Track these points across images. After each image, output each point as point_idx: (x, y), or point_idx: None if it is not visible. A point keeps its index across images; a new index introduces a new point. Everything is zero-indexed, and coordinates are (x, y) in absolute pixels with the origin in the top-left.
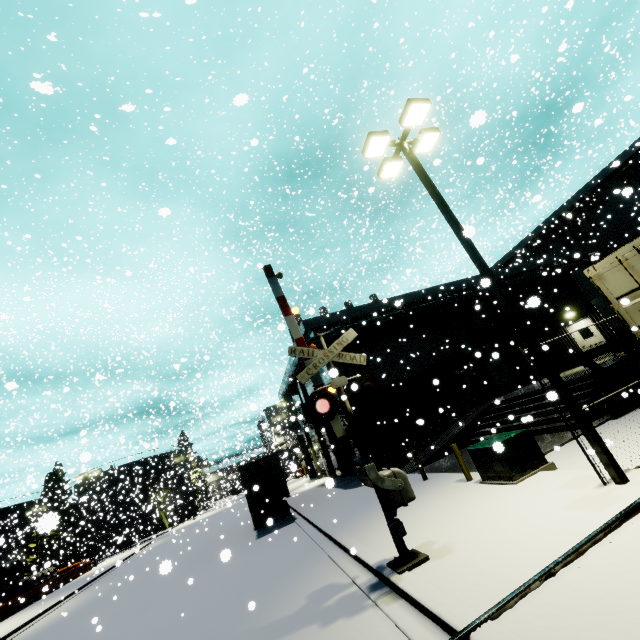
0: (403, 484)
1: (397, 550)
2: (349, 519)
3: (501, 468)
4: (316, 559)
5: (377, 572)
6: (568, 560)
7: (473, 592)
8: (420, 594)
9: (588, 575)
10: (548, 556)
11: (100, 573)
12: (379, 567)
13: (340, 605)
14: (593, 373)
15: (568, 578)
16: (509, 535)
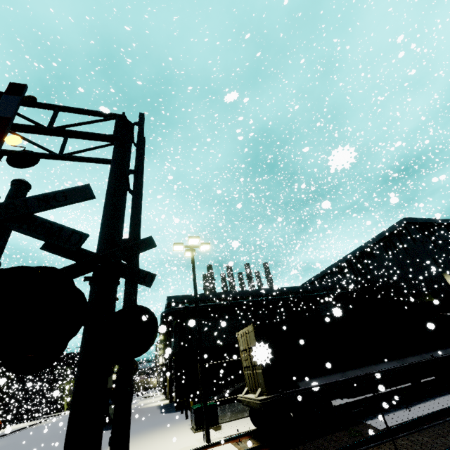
0: None
1: None
2: (132, 433)
3: (194, 422)
4: None
5: None
6: None
7: None
8: None
9: None
10: None
11: (3, 434)
12: None
13: None
14: None
15: None
16: None
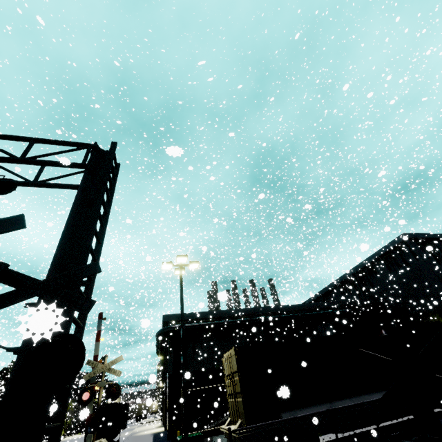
0: None
1: None
2: None
3: None
4: None
5: None
6: None
7: None
8: None
9: None
10: None
11: None
12: None
13: None
14: None
15: None
16: None
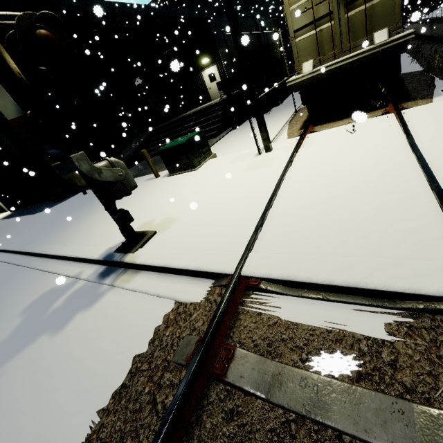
0: (124, 173)
1: (125, 236)
2: (49, 233)
3: (187, 160)
4: (20, 277)
5: (105, 262)
6: (276, 195)
7: (216, 240)
8: (167, 261)
9: (295, 199)
10: (257, 198)
11: None
12: (107, 257)
13: (70, 304)
14: (224, 100)
15: (283, 205)
16: (216, 197)
